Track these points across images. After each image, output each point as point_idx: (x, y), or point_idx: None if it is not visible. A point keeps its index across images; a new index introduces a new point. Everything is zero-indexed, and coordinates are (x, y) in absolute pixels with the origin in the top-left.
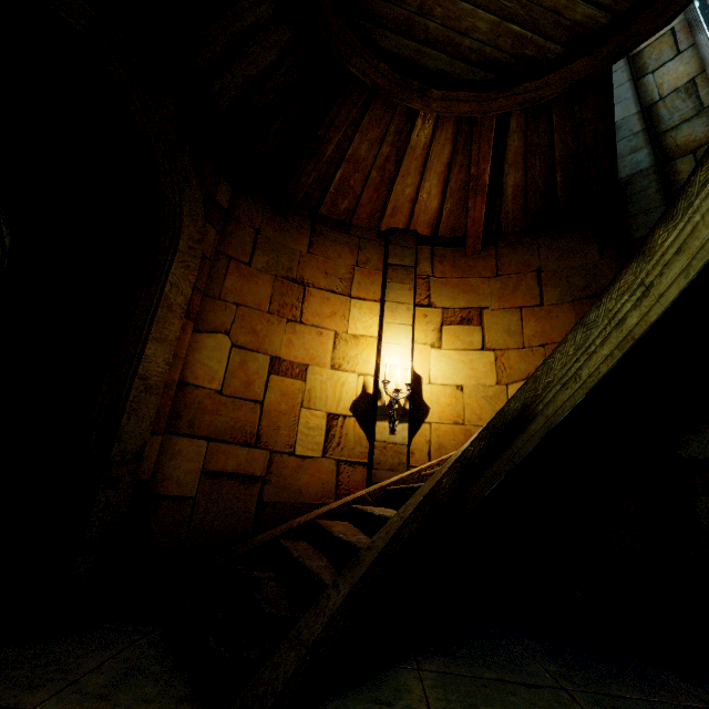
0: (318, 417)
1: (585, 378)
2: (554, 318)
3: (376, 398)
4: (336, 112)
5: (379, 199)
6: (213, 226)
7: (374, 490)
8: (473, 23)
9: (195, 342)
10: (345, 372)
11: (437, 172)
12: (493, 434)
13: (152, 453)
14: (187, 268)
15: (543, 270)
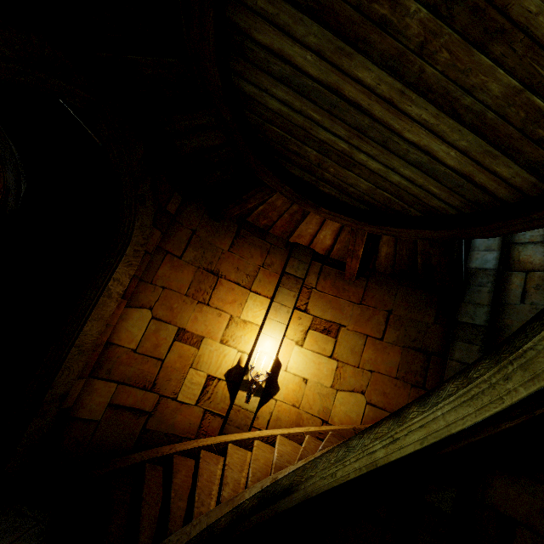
0: (200, 376)
1: (338, 477)
2: (386, 354)
3: (244, 372)
4: (254, 192)
5: (289, 227)
6: (159, 229)
7: (220, 443)
8: (356, 183)
9: (125, 314)
10: (229, 347)
11: (331, 229)
12: (264, 497)
13: (76, 390)
14: (130, 266)
15: (393, 313)
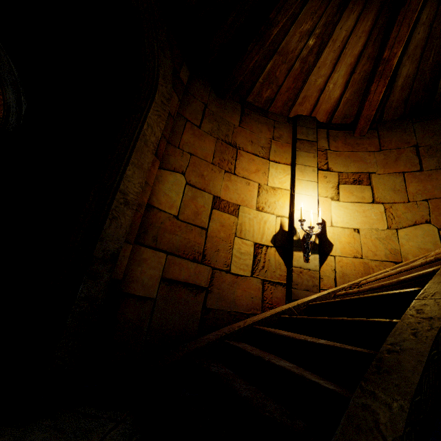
0: (247, 245)
1: None
2: (434, 180)
3: (291, 234)
4: None
5: (294, 89)
6: (176, 94)
7: (298, 304)
8: None
9: (160, 176)
10: (266, 213)
11: (346, 63)
12: None
13: (124, 258)
14: (159, 117)
15: (420, 146)
